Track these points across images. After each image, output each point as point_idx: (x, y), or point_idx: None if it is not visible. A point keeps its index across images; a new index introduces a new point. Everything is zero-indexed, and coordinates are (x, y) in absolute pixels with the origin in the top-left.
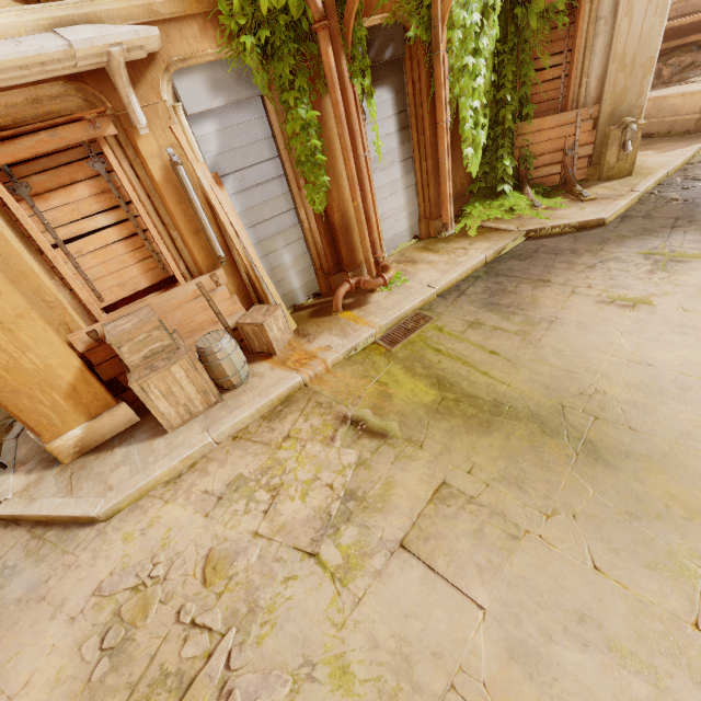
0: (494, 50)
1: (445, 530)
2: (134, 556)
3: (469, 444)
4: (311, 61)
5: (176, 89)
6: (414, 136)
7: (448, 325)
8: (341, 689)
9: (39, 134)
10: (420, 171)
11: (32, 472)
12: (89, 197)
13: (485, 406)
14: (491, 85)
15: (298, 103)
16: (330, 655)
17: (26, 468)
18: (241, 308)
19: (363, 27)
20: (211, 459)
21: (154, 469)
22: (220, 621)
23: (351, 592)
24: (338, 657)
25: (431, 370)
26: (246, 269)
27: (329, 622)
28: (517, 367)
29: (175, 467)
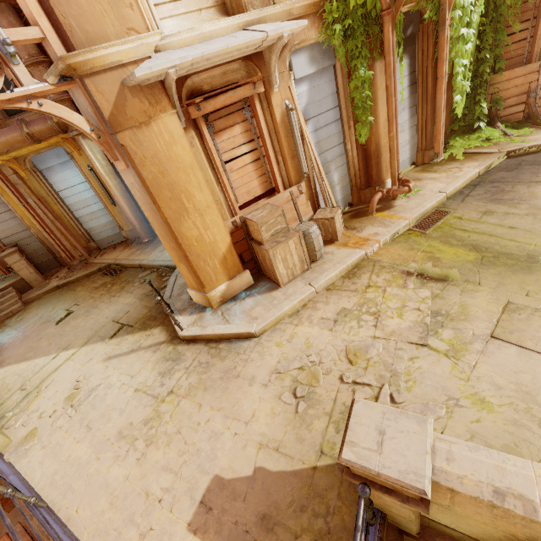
0: (479, 23)
1: (523, 327)
2: (289, 353)
3: (518, 280)
4: (372, 38)
5: (291, 63)
6: (419, 89)
7: (465, 215)
8: (484, 410)
9: (228, 93)
10: (421, 114)
11: (193, 314)
12: (240, 134)
13: (521, 258)
14: (475, 49)
15: (360, 67)
16: (466, 394)
17: (187, 312)
18: (311, 210)
19: (402, 13)
20: (316, 301)
21: (282, 306)
22: (374, 381)
23: (464, 362)
24: (474, 395)
25: (464, 242)
26: (314, 184)
27: (456, 378)
28: (537, 234)
29: (295, 305)
